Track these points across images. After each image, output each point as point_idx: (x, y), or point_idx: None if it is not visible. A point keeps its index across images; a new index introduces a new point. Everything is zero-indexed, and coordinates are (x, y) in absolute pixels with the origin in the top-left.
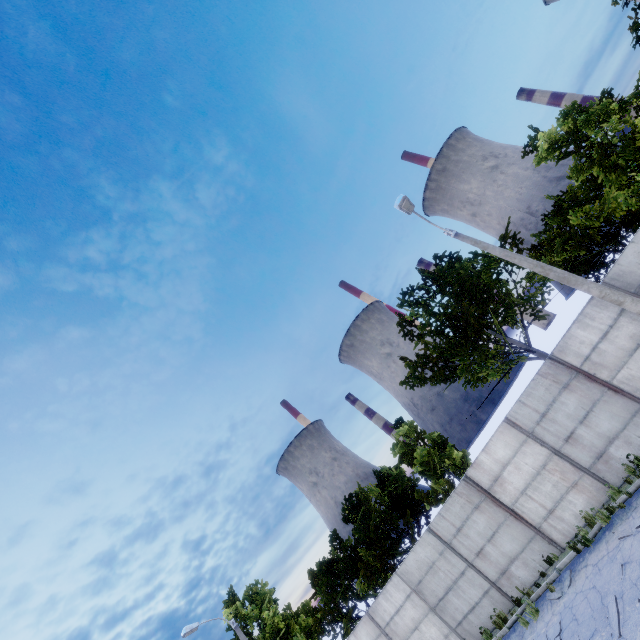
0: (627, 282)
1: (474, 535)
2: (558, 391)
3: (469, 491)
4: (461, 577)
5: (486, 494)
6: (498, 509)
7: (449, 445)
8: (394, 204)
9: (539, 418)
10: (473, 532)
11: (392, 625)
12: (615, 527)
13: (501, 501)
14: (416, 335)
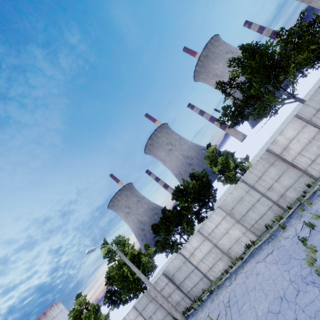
0: None
1: (268, 179)
2: None
3: (269, 156)
4: (257, 202)
5: (279, 156)
6: (284, 164)
7: (234, 157)
8: None
9: (315, 112)
10: (268, 178)
11: (212, 234)
12: None
13: (286, 160)
14: (228, 93)
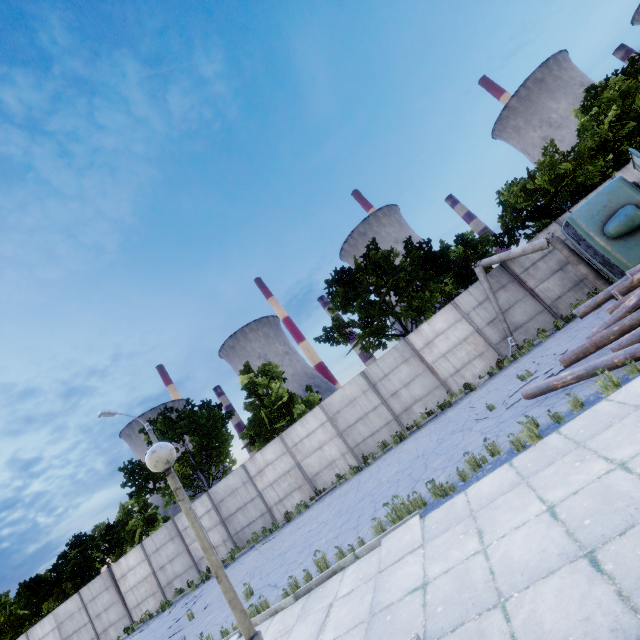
0: (216, 497)
1: (100, 604)
2: (169, 539)
3: (107, 578)
4: (84, 626)
5: (114, 583)
6: (117, 594)
7: (159, 520)
8: (98, 413)
9: (155, 550)
10: (100, 602)
11: None
12: (138, 629)
13: (121, 589)
14: None
